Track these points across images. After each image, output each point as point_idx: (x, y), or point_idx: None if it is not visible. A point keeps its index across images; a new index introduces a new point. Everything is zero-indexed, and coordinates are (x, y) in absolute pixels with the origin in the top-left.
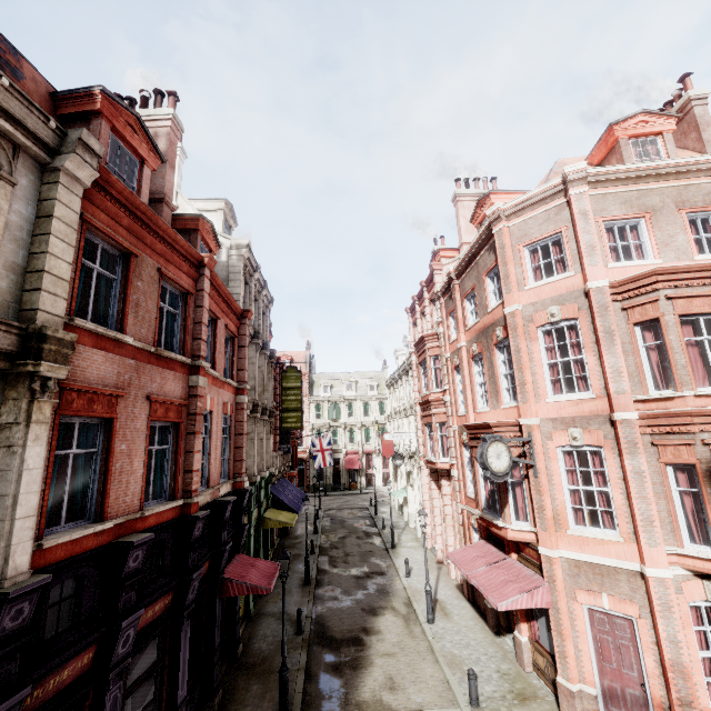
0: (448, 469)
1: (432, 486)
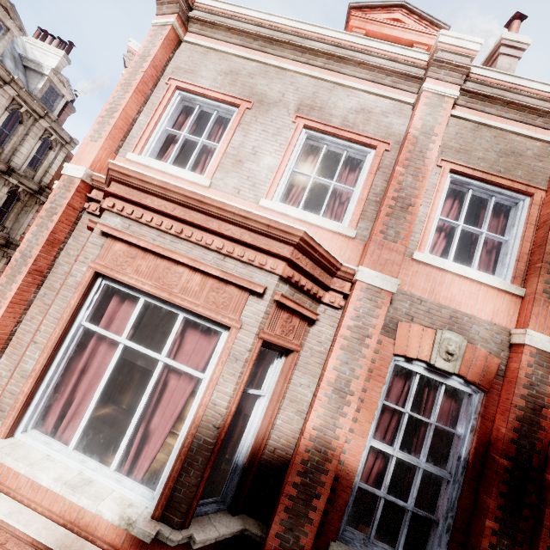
0: None
1: None
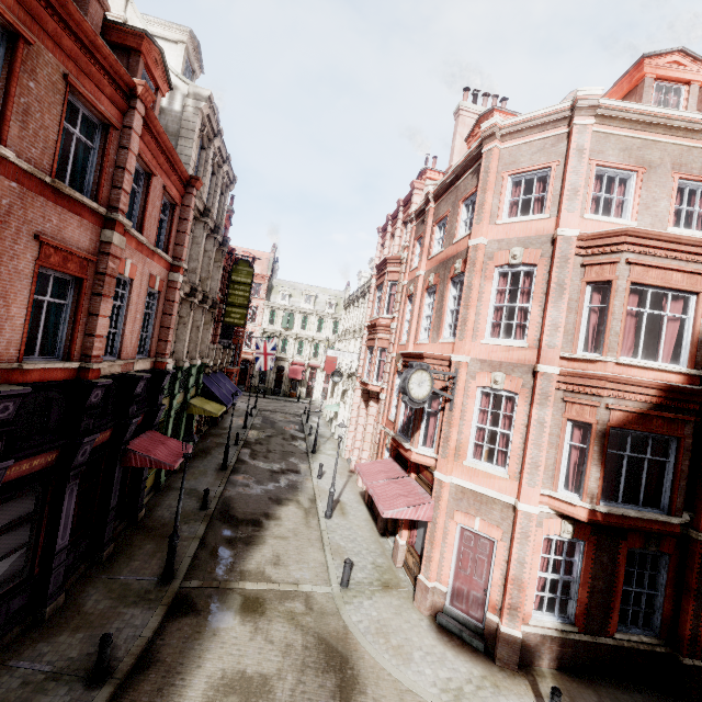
0: (378, 392)
1: (361, 405)
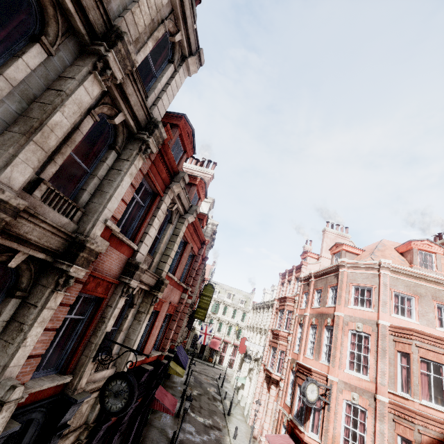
0: (278, 380)
1: (264, 385)
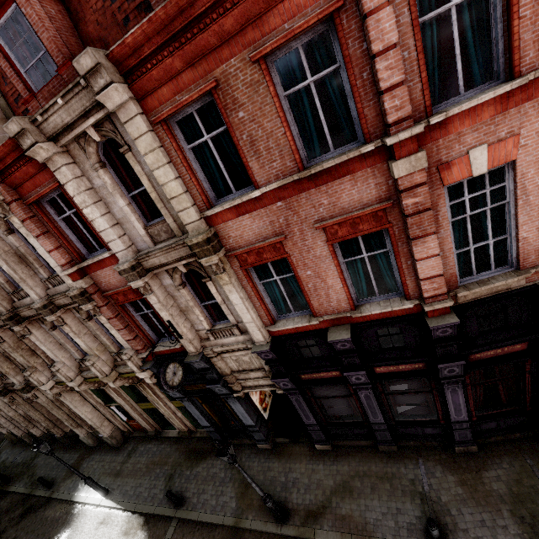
0: None
1: None
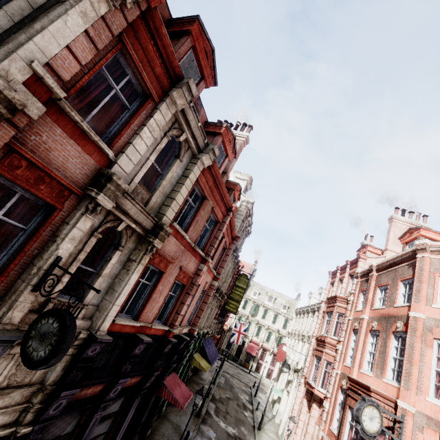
0: (321, 398)
1: (304, 402)
